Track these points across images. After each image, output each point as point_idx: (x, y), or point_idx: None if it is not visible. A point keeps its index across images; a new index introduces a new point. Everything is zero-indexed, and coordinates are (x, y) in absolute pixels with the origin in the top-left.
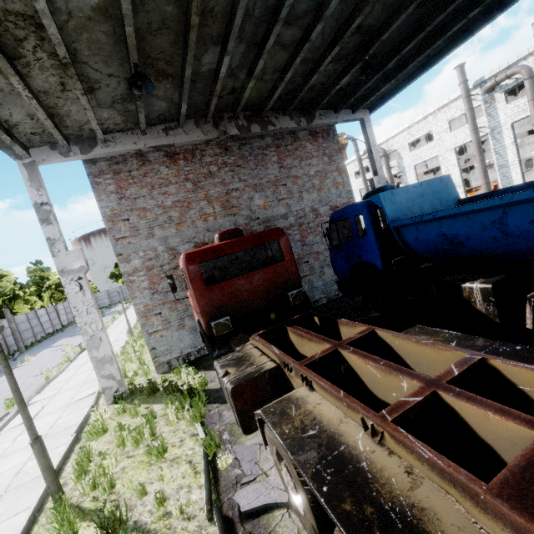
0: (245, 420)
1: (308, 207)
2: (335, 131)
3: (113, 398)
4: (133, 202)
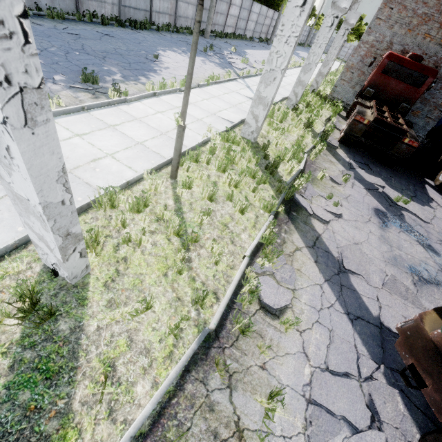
0: (349, 112)
1: None
2: None
3: (312, 91)
4: None
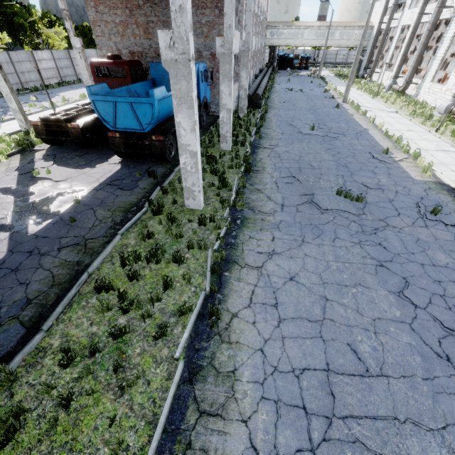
0: None
1: (195, 48)
2: None
3: None
4: (102, 16)
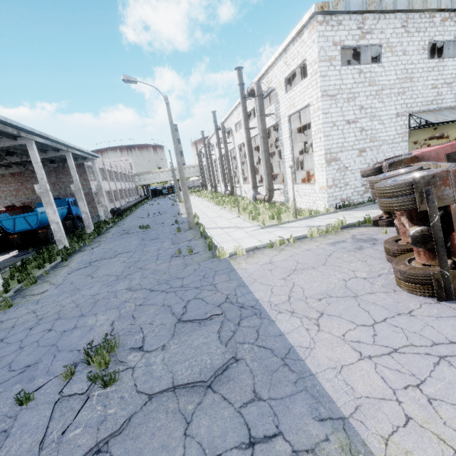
0: None
1: (69, 193)
2: (83, 164)
3: None
4: (0, 188)
